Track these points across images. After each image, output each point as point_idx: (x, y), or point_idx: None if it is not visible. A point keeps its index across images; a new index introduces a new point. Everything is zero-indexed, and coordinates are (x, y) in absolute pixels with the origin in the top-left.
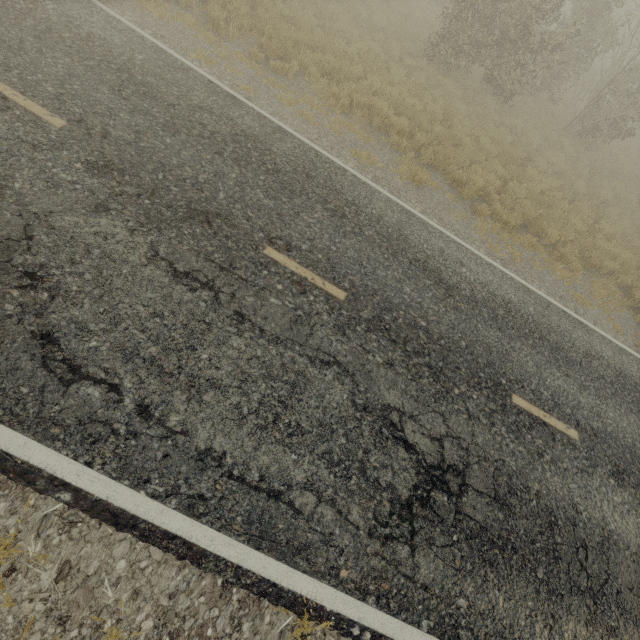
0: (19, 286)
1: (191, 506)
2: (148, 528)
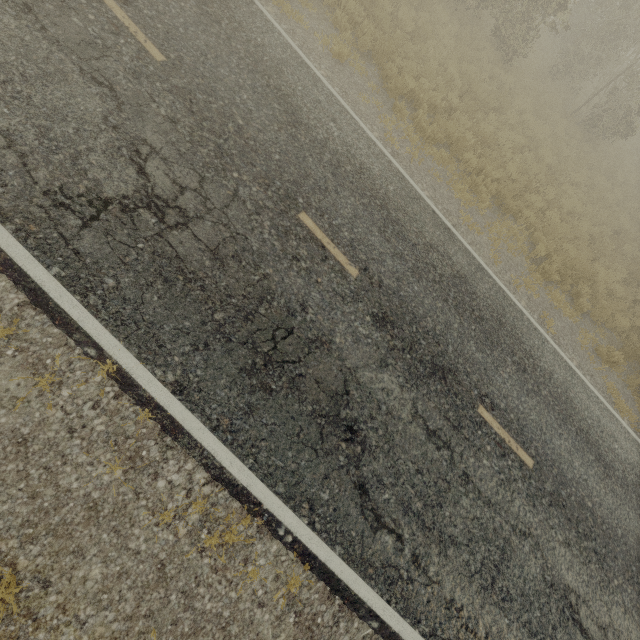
0: None
1: None
2: None
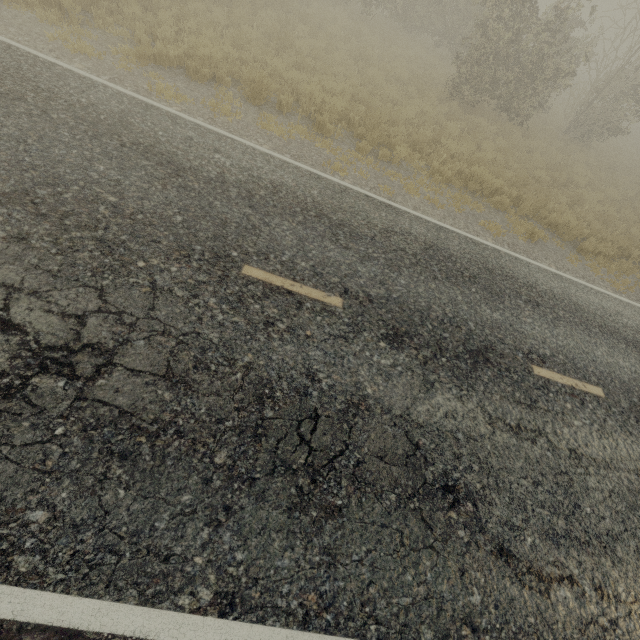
0: (449, 505)
1: None
2: None
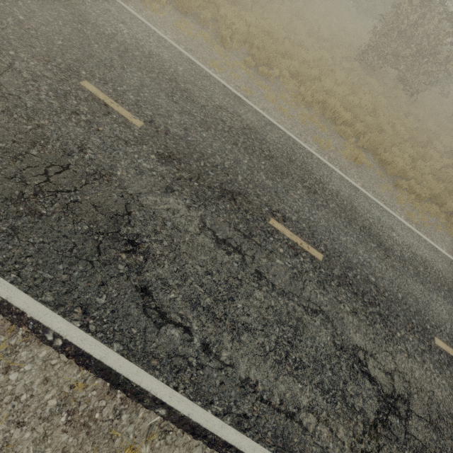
0: (125, 251)
1: (239, 422)
2: (214, 438)
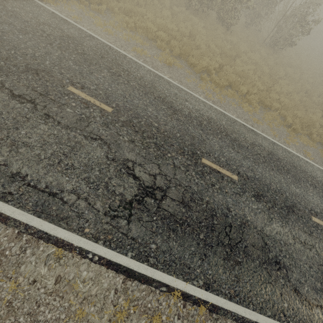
0: None
1: (4, 197)
2: None
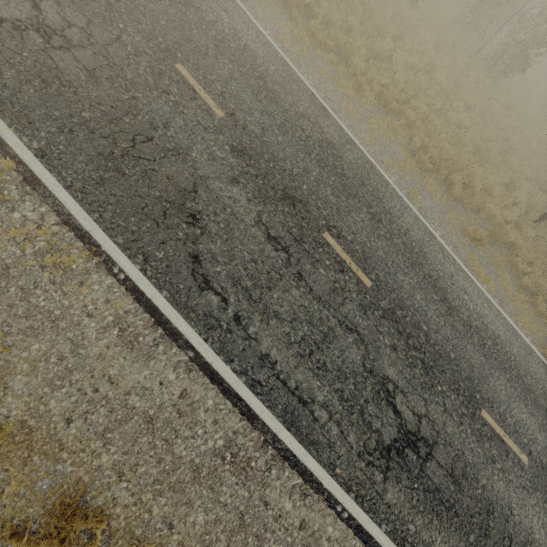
0: None
1: None
2: None
